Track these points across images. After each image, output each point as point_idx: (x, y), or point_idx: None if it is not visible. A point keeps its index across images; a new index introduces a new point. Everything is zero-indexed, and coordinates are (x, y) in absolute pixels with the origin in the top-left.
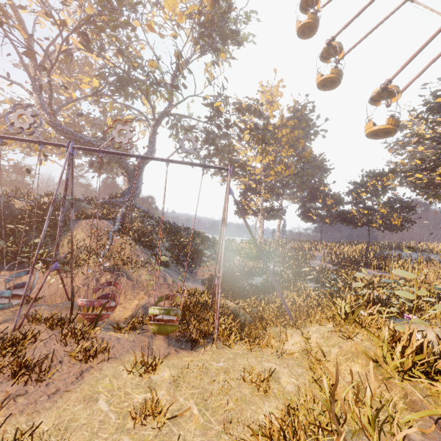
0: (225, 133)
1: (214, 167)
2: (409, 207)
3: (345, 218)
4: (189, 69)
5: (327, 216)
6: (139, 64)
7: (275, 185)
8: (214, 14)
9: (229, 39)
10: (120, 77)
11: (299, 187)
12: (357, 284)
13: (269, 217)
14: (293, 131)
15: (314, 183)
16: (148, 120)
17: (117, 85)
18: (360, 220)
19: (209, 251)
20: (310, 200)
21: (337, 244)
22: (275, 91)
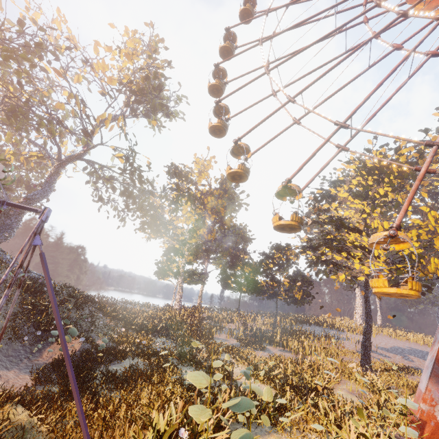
0: (144, 188)
1: (21, 207)
2: (308, 281)
3: (255, 287)
4: (94, 118)
5: (245, 285)
6: (43, 101)
7: (200, 248)
8: (145, 86)
9: (157, 109)
10: (15, 107)
11: (222, 252)
12: (215, 376)
13: (191, 281)
14: (217, 199)
15: (238, 250)
16: (52, 160)
17: (9, 114)
18: (267, 291)
19: (82, 320)
20: (230, 267)
21: (252, 315)
22: (208, 165)
